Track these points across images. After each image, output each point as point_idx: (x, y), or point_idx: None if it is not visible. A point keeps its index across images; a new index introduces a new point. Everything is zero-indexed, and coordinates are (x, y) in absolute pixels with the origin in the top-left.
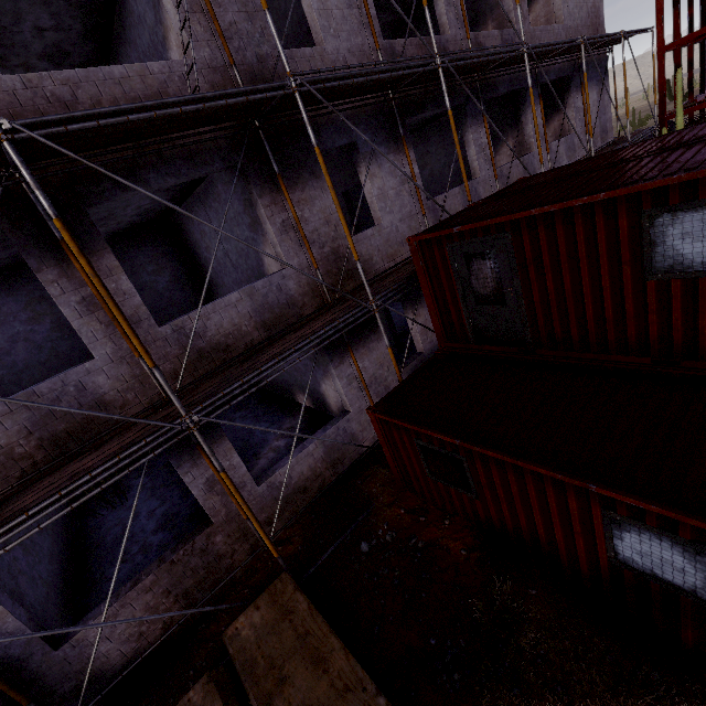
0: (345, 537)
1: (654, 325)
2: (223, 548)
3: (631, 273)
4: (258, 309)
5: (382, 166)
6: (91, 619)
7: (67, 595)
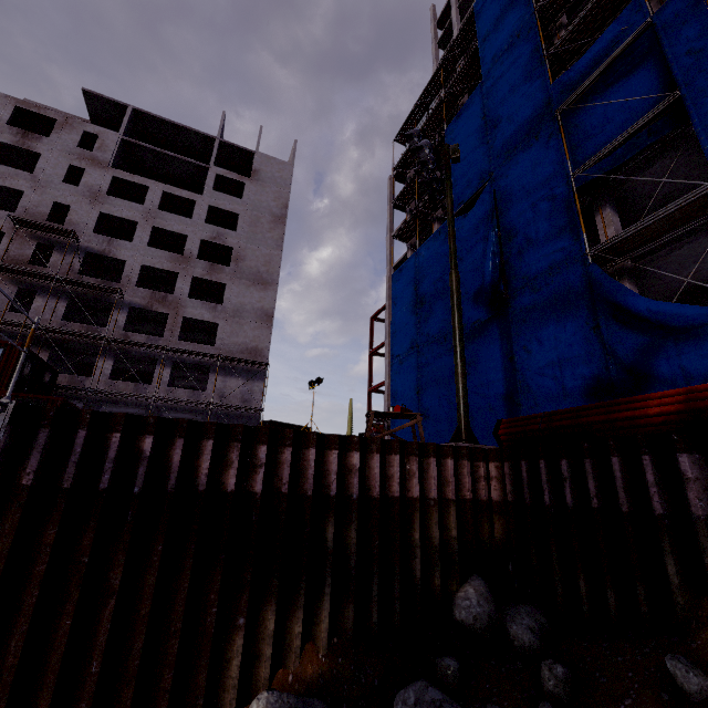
0: None
1: None
2: None
3: None
4: None
5: None
6: None
7: None
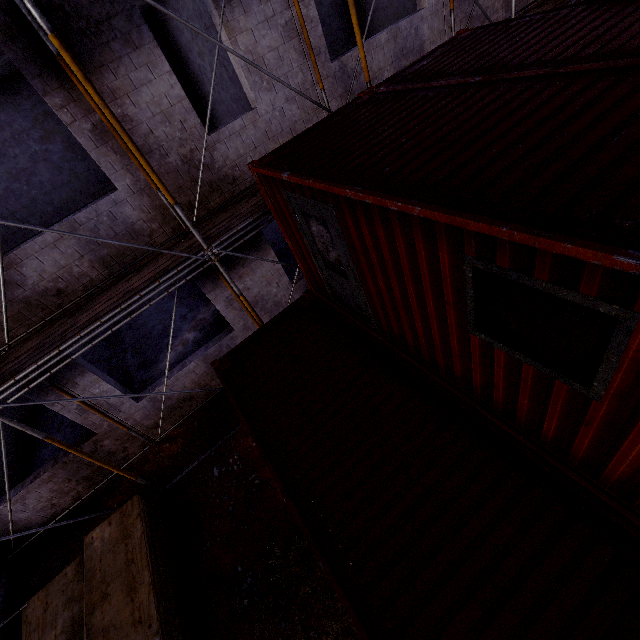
0: (211, 452)
1: (477, 375)
2: (114, 448)
3: (456, 315)
4: (89, 245)
5: (250, 9)
6: (3, 502)
7: (17, 454)
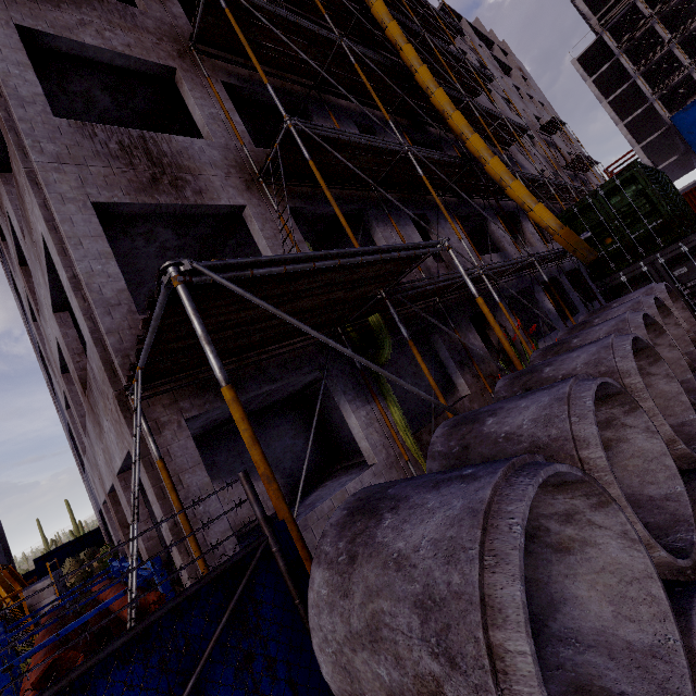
0: None
1: None
2: None
3: None
4: None
5: None
6: None
7: None
